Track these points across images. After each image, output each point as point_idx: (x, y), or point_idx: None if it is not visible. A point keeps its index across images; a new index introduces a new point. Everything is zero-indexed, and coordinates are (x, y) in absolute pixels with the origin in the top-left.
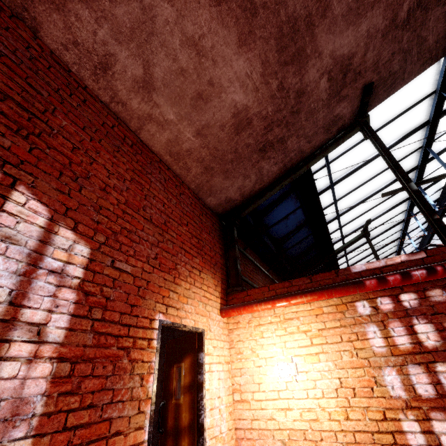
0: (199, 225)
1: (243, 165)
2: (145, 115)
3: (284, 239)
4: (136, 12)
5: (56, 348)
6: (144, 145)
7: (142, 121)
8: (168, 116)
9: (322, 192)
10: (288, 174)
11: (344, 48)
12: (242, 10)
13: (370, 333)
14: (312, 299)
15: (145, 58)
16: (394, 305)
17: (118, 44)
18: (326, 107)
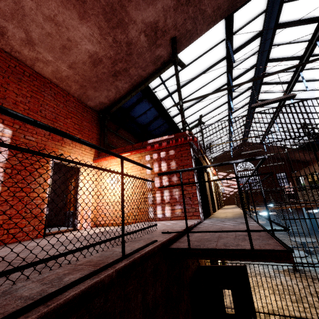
0: (81, 118)
1: (105, 84)
2: (34, 58)
3: (148, 125)
4: (12, 5)
5: (4, 164)
6: (38, 74)
7: (33, 61)
8: (48, 58)
9: (165, 98)
10: (134, 89)
11: (150, 18)
12: (76, 0)
13: None
14: (128, 154)
15: (24, 28)
16: (158, 156)
17: (6, 21)
18: (149, 51)
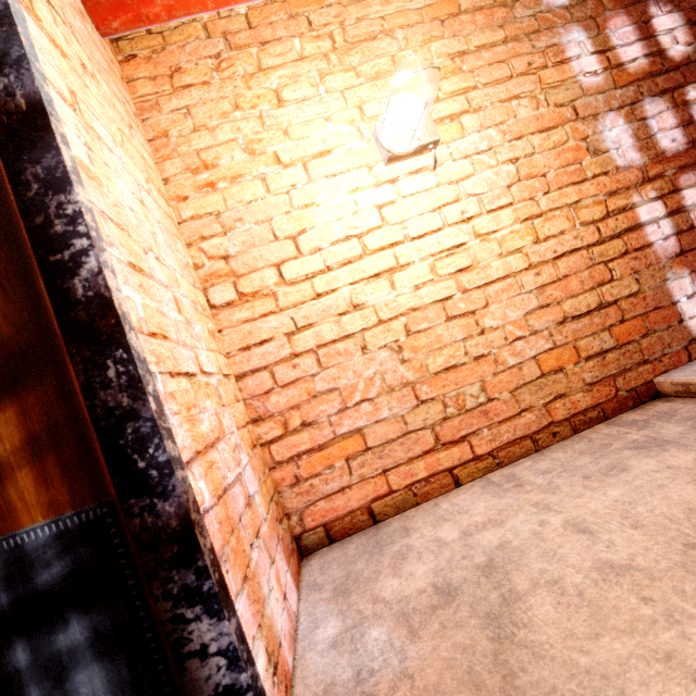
0: None
1: None
2: None
3: None
4: None
5: None
6: None
7: None
8: None
9: None
10: None
11: None
12: None
13: (572, 47)
14: None
15: None
16: None
17: None
18: None
